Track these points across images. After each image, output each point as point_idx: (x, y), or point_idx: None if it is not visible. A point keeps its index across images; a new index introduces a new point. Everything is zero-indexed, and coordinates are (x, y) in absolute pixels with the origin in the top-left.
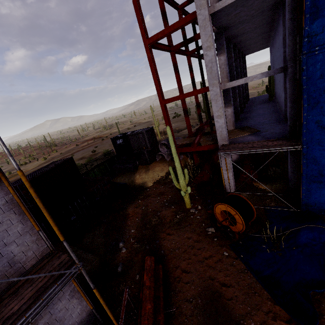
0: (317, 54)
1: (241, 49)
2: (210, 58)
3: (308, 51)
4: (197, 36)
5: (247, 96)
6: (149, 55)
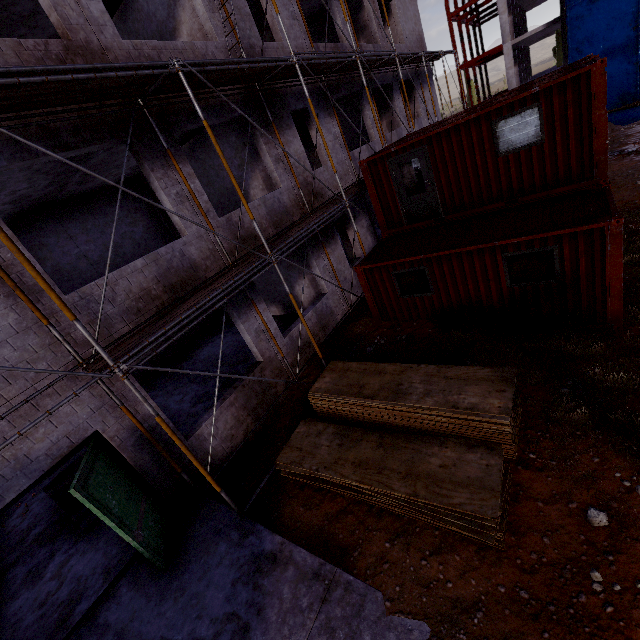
0: (572, 7)
1: (522, 5)
2: (504, 21)
3: (568, 5)
4: (485, 3)
5: (529, 68)
6: (451, 27)
